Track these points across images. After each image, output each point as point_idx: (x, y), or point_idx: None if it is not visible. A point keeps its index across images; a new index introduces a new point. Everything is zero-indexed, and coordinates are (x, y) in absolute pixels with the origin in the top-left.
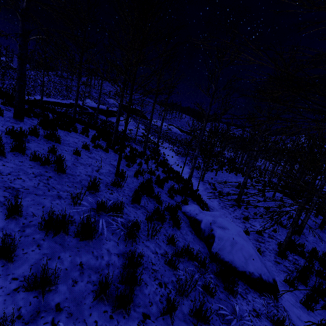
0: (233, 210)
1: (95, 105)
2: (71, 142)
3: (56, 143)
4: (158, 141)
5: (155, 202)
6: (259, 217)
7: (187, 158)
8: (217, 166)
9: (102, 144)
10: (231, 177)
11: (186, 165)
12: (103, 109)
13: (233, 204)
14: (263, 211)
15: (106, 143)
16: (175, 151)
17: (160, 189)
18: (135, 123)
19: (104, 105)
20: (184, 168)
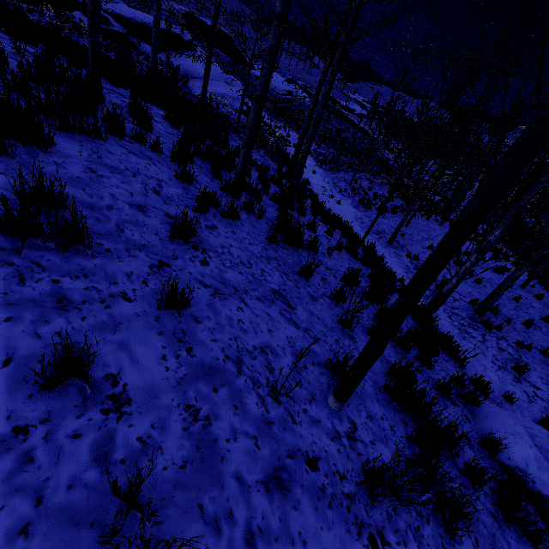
0: (480, 337)
1: (126, 9)
2: (123, 212)
3: (67, 251)
4: (301, 140)
5: (456, 470)
6: (524, 350)
7: (340, 175)
8: (400, 199)
9: (204, 180)
10: (434, 231)
11: (345, 197)
12: (148, 26)
13: (471, 315)
14: (522, 331)
15: (214, 173)
16: (314, 155)
17: (401, 353)
18: (222, 71)
19: (146, 13)
20: (344, 206)
